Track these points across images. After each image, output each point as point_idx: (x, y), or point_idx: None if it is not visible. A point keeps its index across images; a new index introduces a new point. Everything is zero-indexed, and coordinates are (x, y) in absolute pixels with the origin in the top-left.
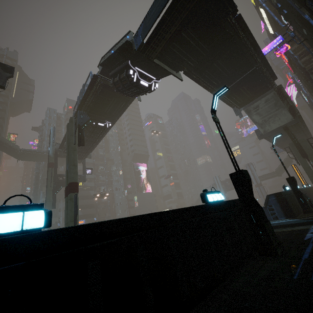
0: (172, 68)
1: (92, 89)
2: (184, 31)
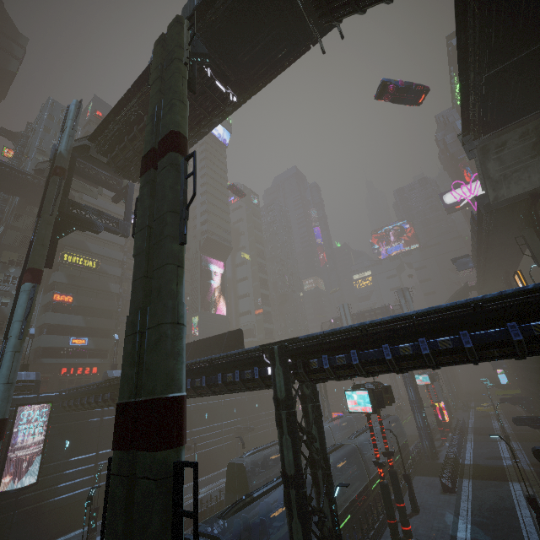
0: None
1: None
2: None
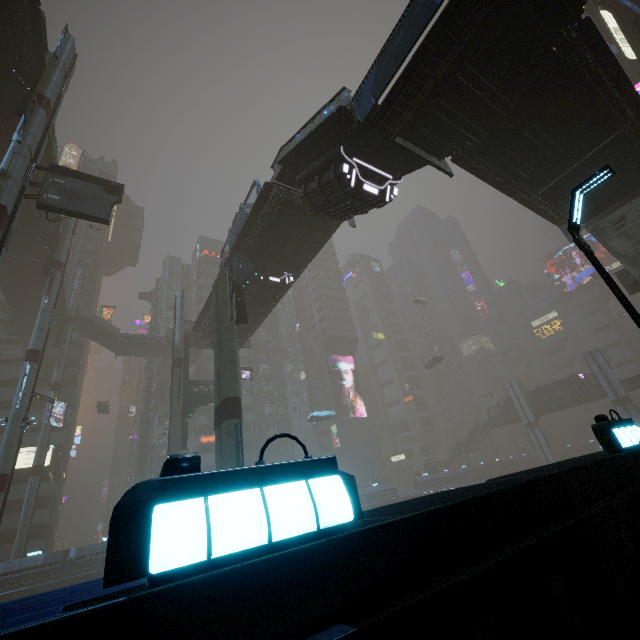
0: (430, 152)
1: (260, 211)
2: (461, 71)
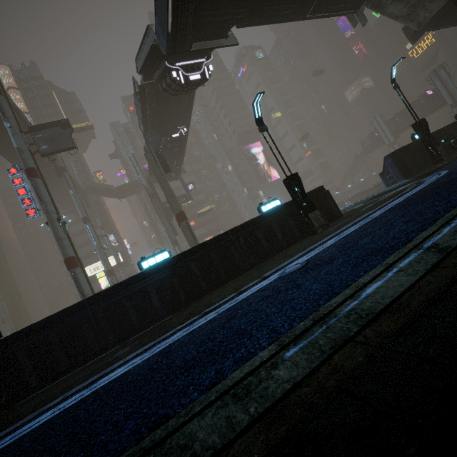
0: (217, 39)
1: (145, 102)
2: None
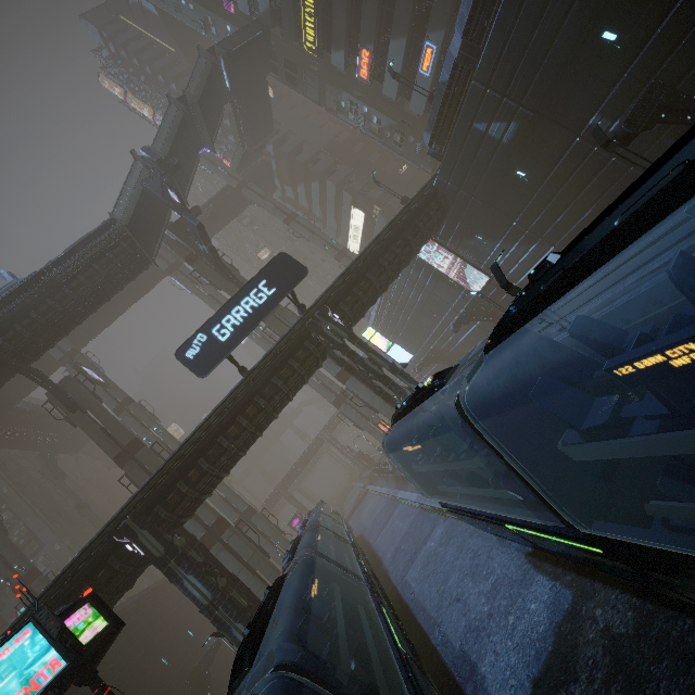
0: None
1: None
2: None
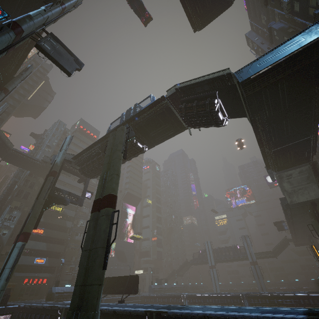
0: (250, 111)
1: (152, 108)
2: (281, 83)
